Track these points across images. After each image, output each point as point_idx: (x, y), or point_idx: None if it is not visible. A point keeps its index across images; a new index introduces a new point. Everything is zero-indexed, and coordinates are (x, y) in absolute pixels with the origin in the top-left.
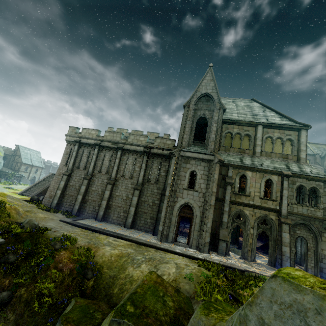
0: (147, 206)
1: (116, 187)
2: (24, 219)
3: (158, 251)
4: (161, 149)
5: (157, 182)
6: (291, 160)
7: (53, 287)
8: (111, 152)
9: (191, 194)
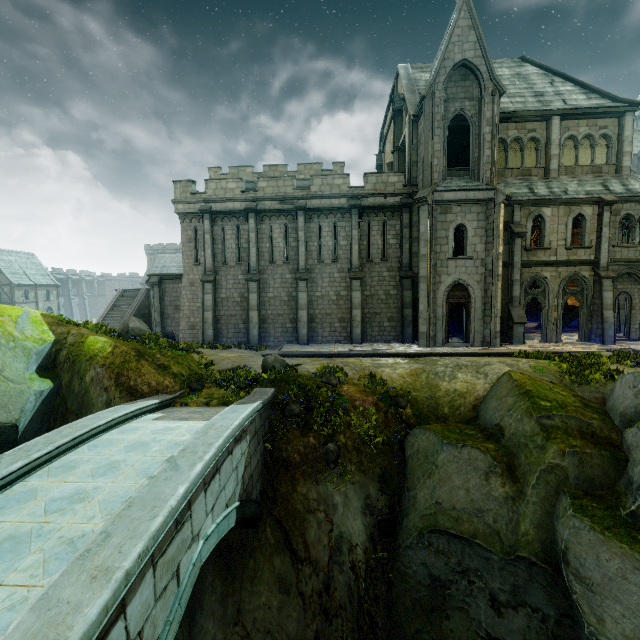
0: (378, 302)
1: (313, 282)
2: (219, 365)
3: (445, 358)
4: (382, 196)
5: (385, 259)
6: (607, 175)
7: (374, 426)
8: (283, 220)
9: (462, 266)
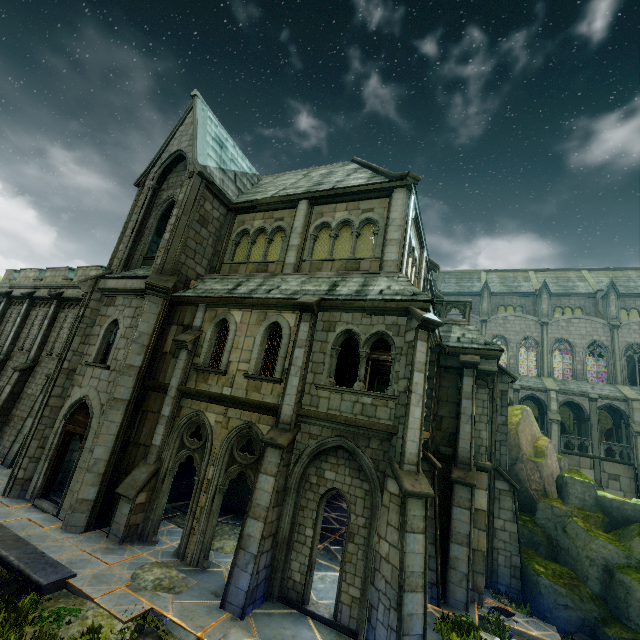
0: None
1: (34, 377)
2: None
3: None
4: None
5: None
6: (359, 272)
7: None
8: (47, 308)
9: (97, 377)
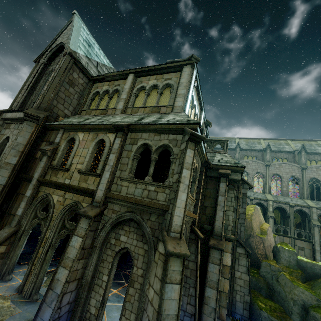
0: None
1: None
2: None
3: None
4: None
5: None
6: (158, 113)
7: None
8: None
9: None
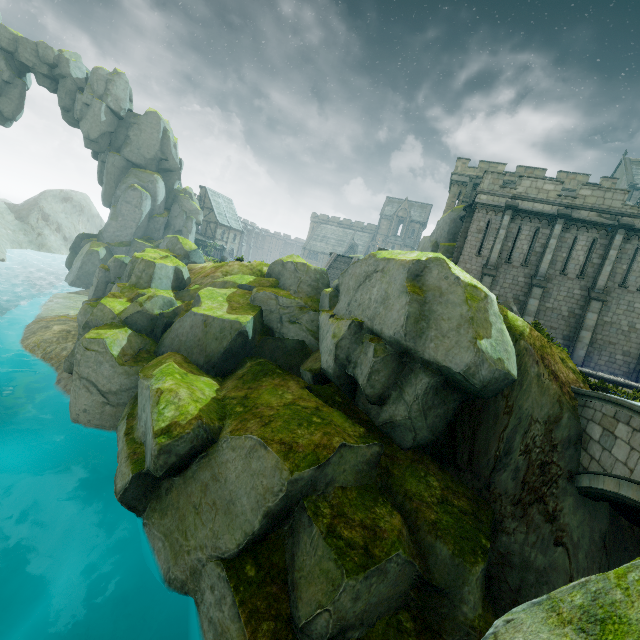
0: None
1: (605, 306)
2: None
3: None
4: None
5: None
6: None
7: None
8: (593, 234)
9: None
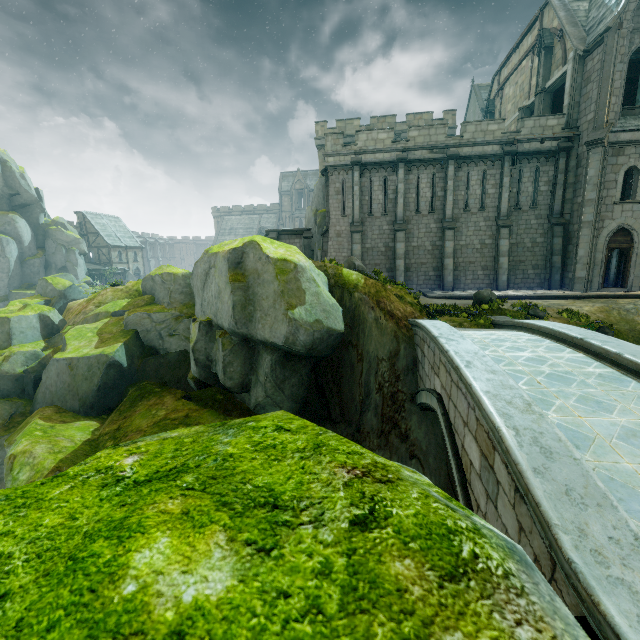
0: (524, 250)
1: (458, 232)
2: None
3: (617, 299)
4: (539, 141)
5: (535, 206)
6: None
7: None
8: (431, 170)
9: (629, 210)
